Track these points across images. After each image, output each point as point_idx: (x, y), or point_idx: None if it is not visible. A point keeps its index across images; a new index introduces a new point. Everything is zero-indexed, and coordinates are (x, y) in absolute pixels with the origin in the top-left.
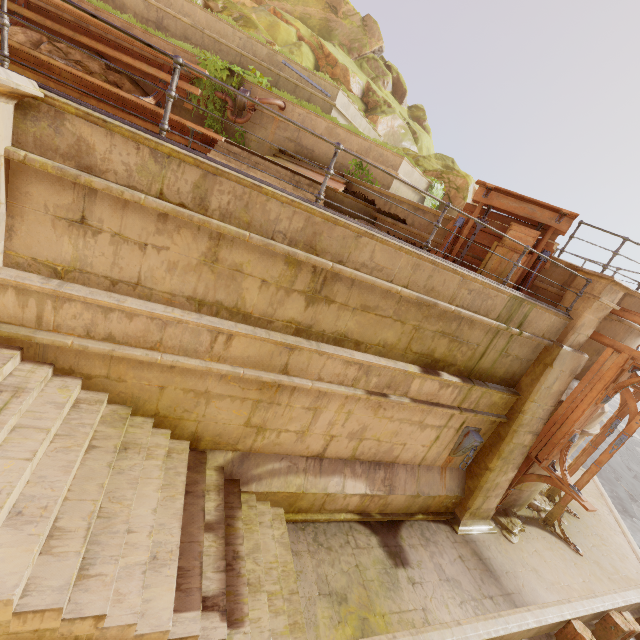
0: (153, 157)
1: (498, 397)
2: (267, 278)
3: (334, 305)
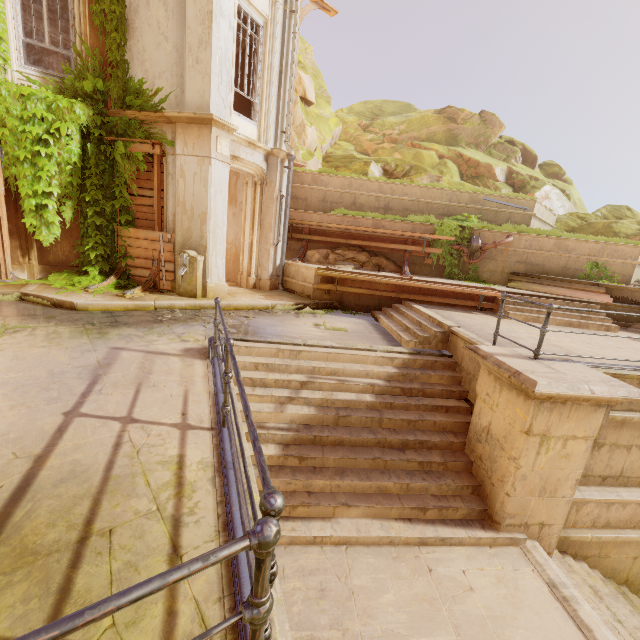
0: None
1: None
2: None
3: None
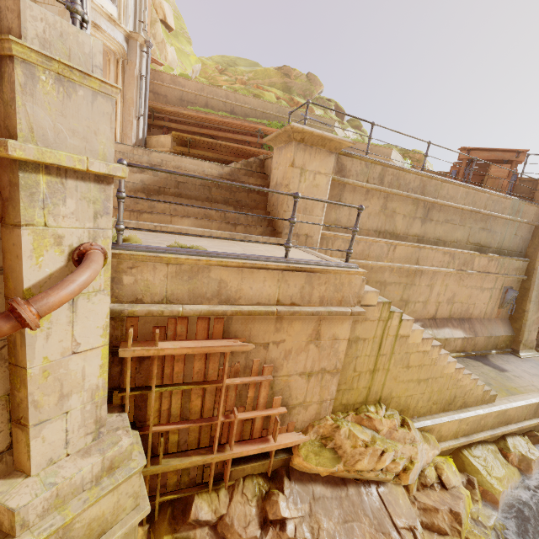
0: (365, 165)
1: (518, 263)
2: (405, 213)
3: (433, 222)
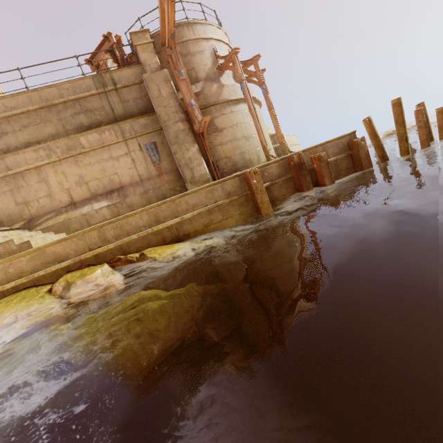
0: None
1: (143, 120)
2: None
3: (10, 134)
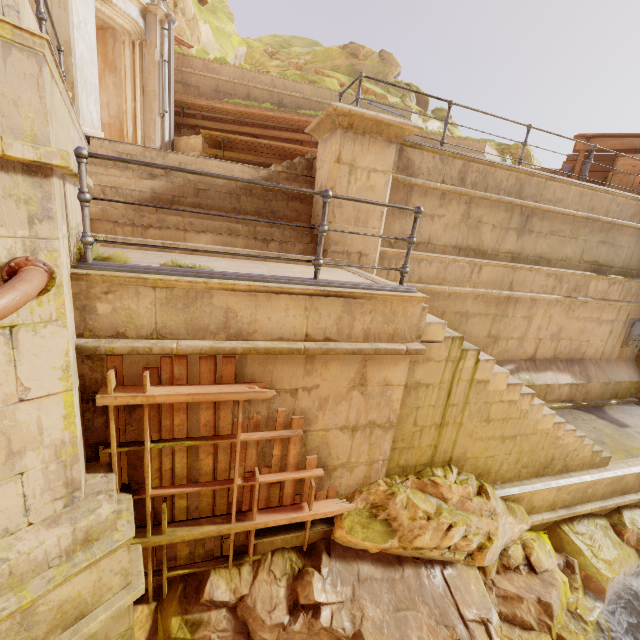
0: (440, 160)
1: None
2: (495, 223)
3: (533, 234)
